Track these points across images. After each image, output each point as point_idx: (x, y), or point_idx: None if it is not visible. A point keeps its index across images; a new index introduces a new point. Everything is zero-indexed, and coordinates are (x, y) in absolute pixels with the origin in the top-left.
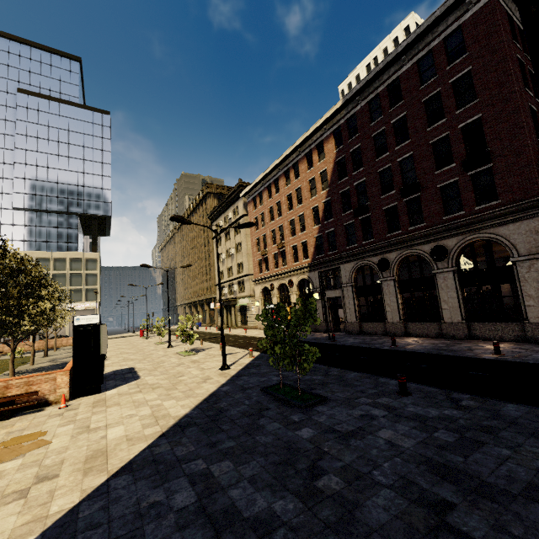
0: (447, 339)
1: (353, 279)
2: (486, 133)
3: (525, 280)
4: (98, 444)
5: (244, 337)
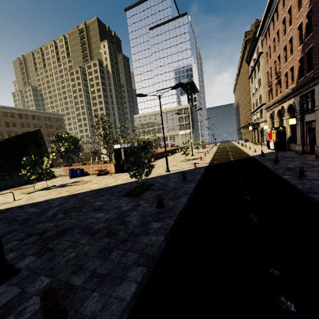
0: None
1: None
2: None
3: None
4: (86, 187)
5: (240, 152)
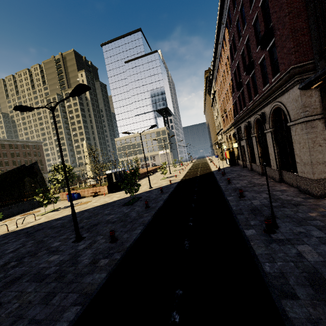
0: (272, 181)
1: (245, 134)
2: (269, 8)
3: (294, 141)
4: (89, 205)
5: (207, 168)
